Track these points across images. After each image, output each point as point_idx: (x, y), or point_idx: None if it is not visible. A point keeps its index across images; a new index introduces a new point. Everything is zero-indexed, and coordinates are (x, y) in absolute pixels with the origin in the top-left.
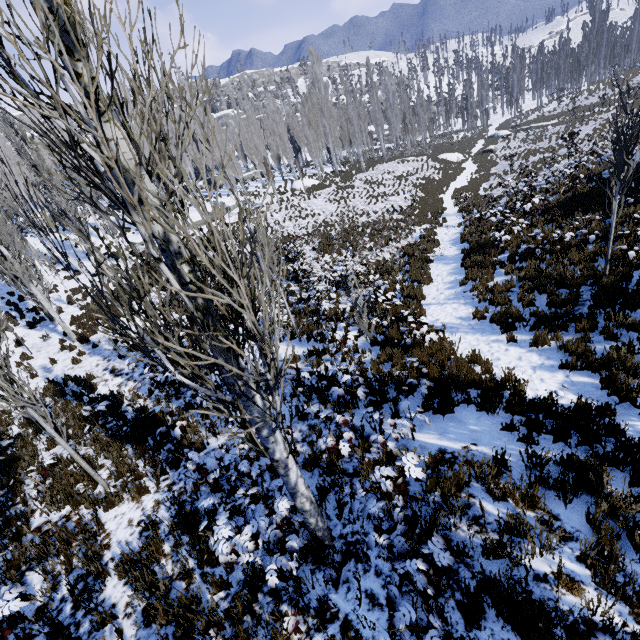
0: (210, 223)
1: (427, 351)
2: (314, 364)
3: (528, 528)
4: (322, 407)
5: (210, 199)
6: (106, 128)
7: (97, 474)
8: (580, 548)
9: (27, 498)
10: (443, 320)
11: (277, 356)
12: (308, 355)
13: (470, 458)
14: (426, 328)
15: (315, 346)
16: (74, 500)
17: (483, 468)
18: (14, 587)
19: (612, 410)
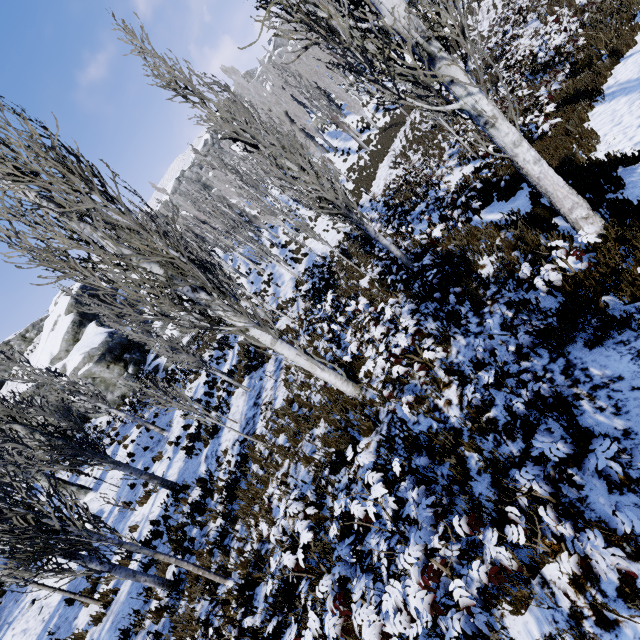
0: (305, 178)
1: (549, 140)
2: (471, 180)
3: (467, 247)
4: (457, 212)
5: (306, 168)
6: (283, 162)
7: (356, 266)
8: (496, 253)
9: (341, 281)
10: (622, 80)
11: (346, 202)
12: (476, 172)
13: (498, 223)
14: (541, 120)
15: (488, 161)
16: (352, 277)
17: (484, 226)
18: (330, 292)
19: (638, 157)
